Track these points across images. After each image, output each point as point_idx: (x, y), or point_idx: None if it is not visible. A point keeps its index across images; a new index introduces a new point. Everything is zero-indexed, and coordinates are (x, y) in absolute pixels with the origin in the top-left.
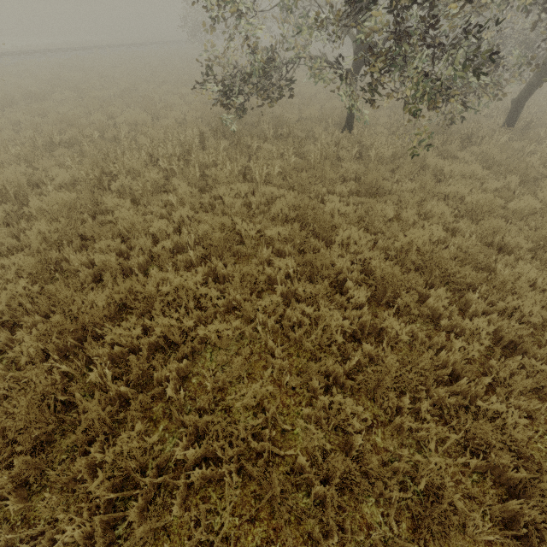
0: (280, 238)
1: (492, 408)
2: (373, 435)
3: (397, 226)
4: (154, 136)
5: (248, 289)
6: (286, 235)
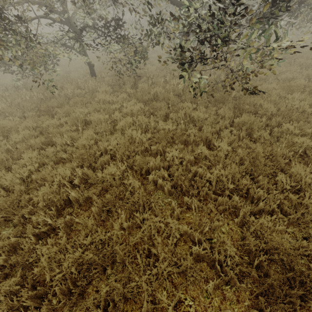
0: None
1: None
2: None
3: (13, 133)
4: None
5: None
6: None
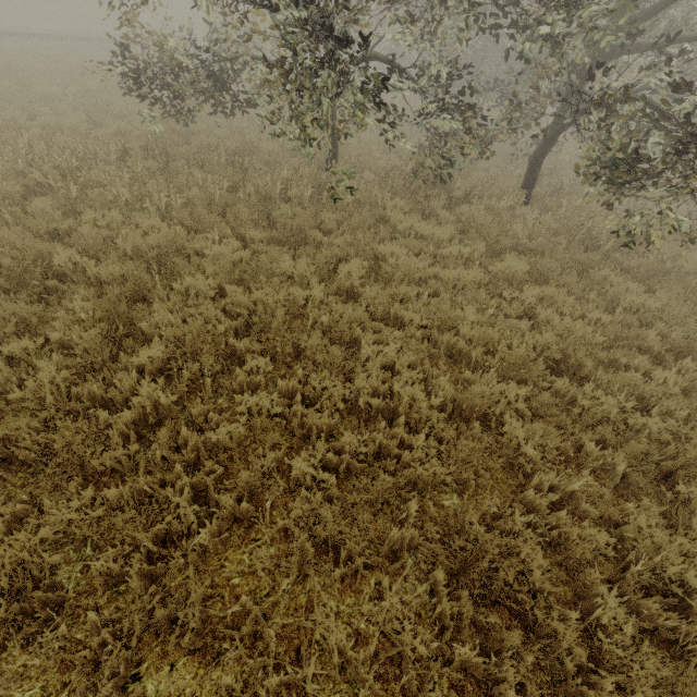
0: (108, 278)
1: (177, 500)
2: (26, 523)
3: (277, 281)
4: (62, 144)
5: (10, 332)
6: (118, 275)
